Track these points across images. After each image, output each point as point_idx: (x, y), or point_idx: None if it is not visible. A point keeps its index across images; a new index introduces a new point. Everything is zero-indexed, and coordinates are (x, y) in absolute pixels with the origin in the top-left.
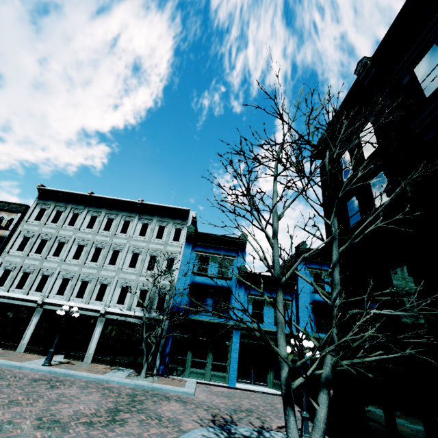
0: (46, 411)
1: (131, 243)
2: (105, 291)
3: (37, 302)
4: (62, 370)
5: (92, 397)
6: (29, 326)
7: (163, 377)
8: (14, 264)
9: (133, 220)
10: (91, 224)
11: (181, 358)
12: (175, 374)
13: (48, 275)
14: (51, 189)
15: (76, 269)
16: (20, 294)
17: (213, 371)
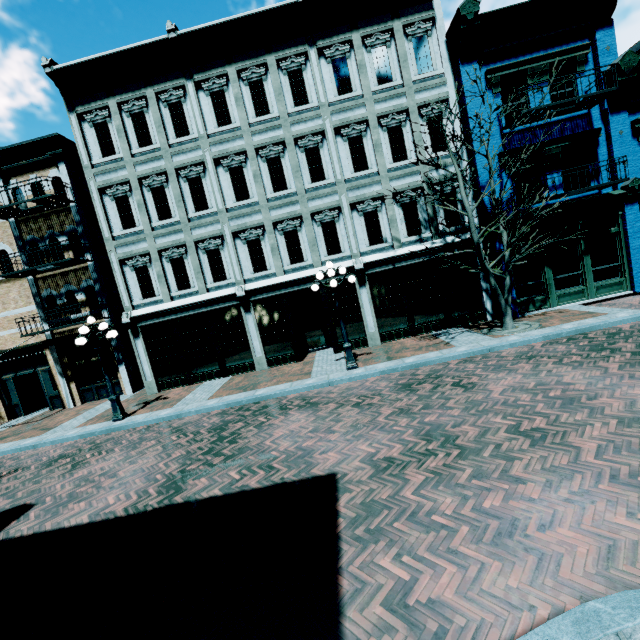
0: (638, 423)
1: (334, 120)
2: (336, 235)
3: (237, 295)
4: (392, 364)
5: (571, 374)
6: (249, 333)
7: (520, 319)
8: (142, 255)
9: (304, 63)
10: (221, 114)
11: (532, 284)
12: (532, 308)
13: (216, 248)
14: (80, 63)
15: (259, 216)
16: (197, 296)
17: (596, 283)
